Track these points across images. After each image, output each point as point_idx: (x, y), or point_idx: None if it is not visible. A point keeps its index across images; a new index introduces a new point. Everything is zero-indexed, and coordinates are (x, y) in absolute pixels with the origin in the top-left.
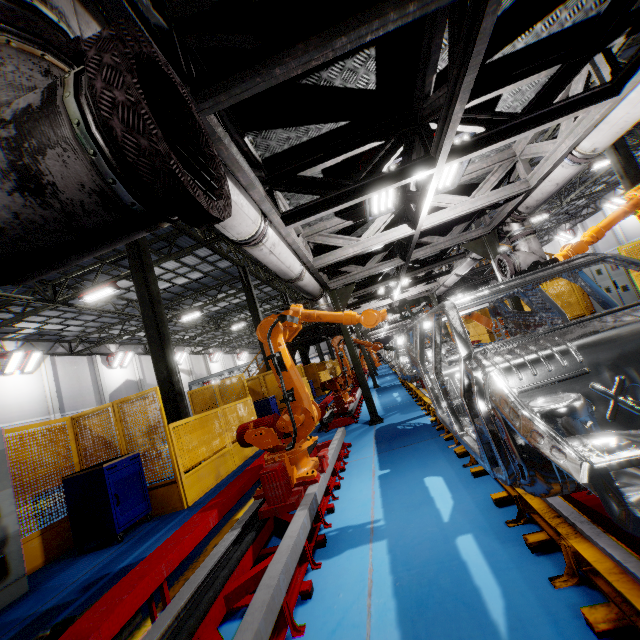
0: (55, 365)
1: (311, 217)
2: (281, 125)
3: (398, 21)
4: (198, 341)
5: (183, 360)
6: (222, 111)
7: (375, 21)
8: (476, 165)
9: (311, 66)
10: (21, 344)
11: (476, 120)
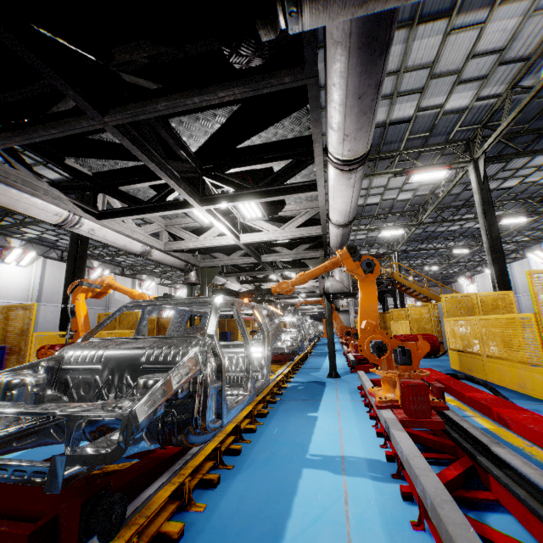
0: (45, 265)
1: (115, 218)
2: (92, 157)
3: (51, 135)
4: (168, 276)
5: (151, 287)
6: (25, 146)
7: (33, 133)
8: (292, 206)
9: (10, 146)
10: (24, 243)
11: (232, 182)
